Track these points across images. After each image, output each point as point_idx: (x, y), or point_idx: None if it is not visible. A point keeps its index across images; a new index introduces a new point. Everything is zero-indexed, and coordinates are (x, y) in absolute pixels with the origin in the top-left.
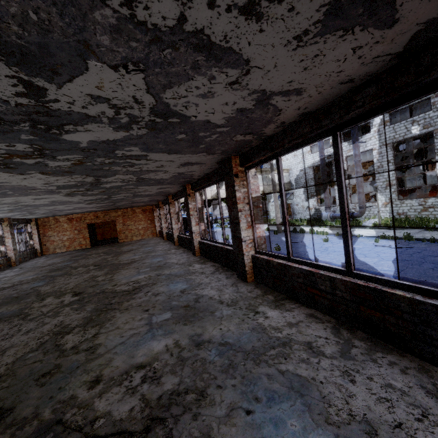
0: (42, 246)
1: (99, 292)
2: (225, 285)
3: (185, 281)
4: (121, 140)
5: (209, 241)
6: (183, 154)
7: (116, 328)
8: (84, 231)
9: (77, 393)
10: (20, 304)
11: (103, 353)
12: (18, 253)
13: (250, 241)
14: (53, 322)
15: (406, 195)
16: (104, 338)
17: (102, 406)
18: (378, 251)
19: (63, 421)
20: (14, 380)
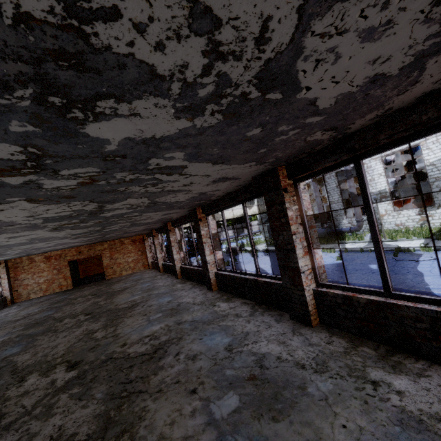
0: (12, 293)
1: (105, 359)
2: (283, 333)
3: (221, 331)
4: (170, 138)
5: (230, 272)
6: (229, 164)
7: (158, 437)
8: (65, 270)
9: None
10: None
11: None
12: None
13: (309, 272)
14: (45, 431)
15: (398, 206)
16: None
17: None
18: (405, 266)
19: None
20: None
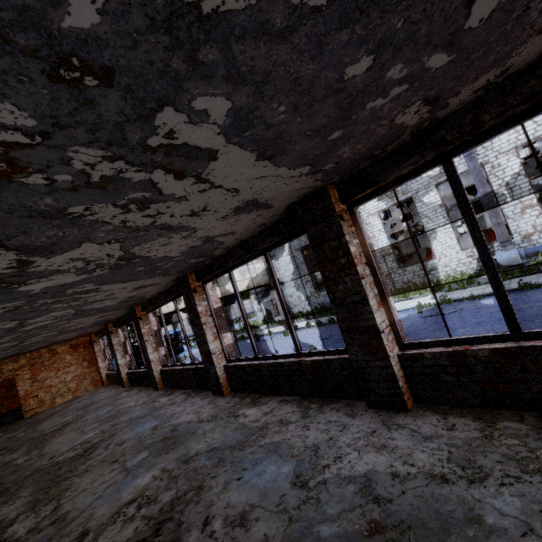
0: None
1: None
2: (372, 431)
3: (270, 454)
4: (228, 30)
5: (251, 360)
6: (278, 164)
7: None
8: None
9: None
10: None
11: None
12: None
13: (388, 330)
14: None
15: (401, 263)
16: None
17: None
18: (435, 322)
19: None
20: None
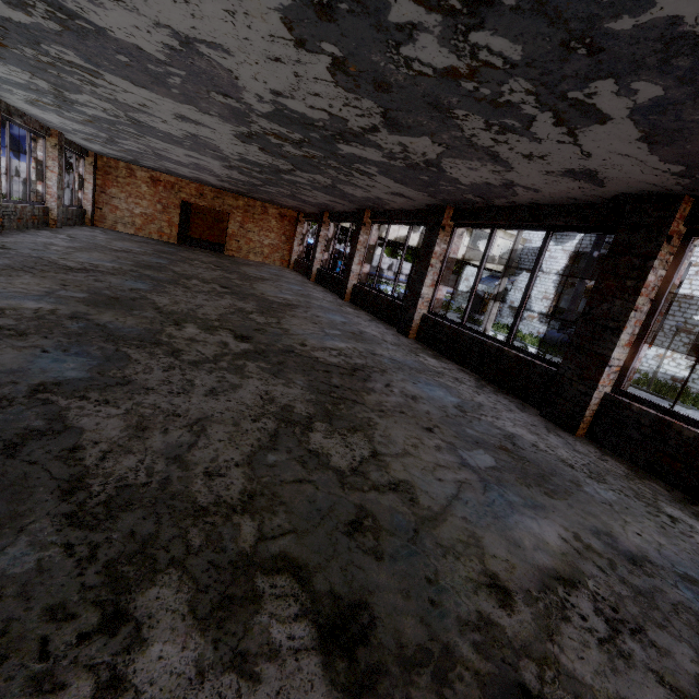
0: (94, 209)
1: (286, 350)
2: (533, 424)
3: (442, 387)
4: None
5: (454, 324)
6: (653, 151)
7: (404, 451)
8: (173, 211)
9: (488, 612)
10: (138, 317)
11: (440, 511)
12: (62, 206)
13: (615, 370)
14: (249, 388)
15: (695, 355)
16: (403, 470)
17: (590, 677)
18: None
19: (533, 692)
20: (292, 516)
